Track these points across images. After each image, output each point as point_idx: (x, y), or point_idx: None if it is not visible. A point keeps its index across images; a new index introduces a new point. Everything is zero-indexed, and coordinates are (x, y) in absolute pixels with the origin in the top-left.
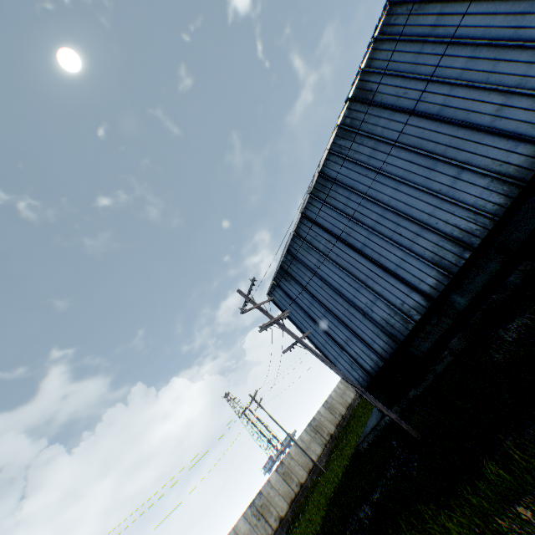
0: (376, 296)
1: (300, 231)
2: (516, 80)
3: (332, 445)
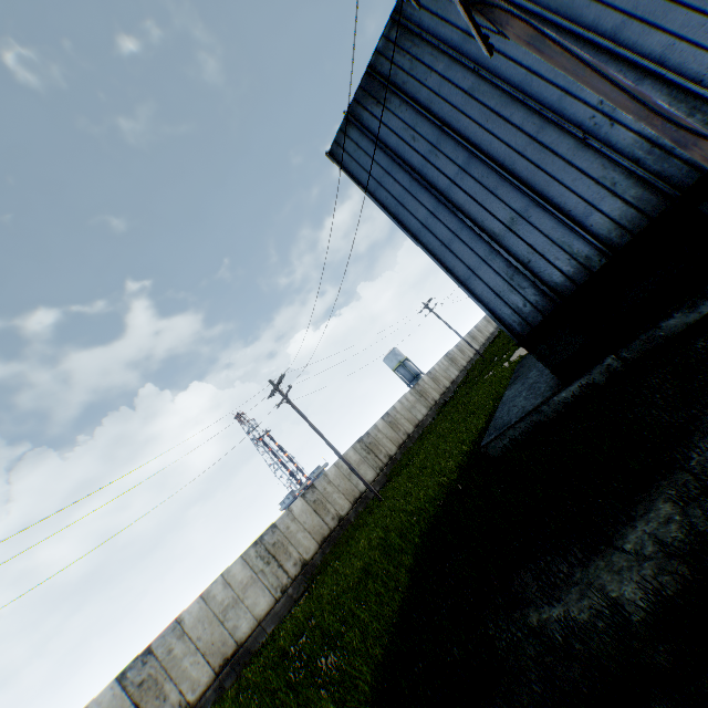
0: (640, 71)
1: None
2: None
3: (390, 470)
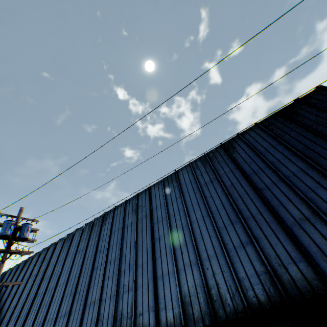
0: None
1: None
2: None
3: None
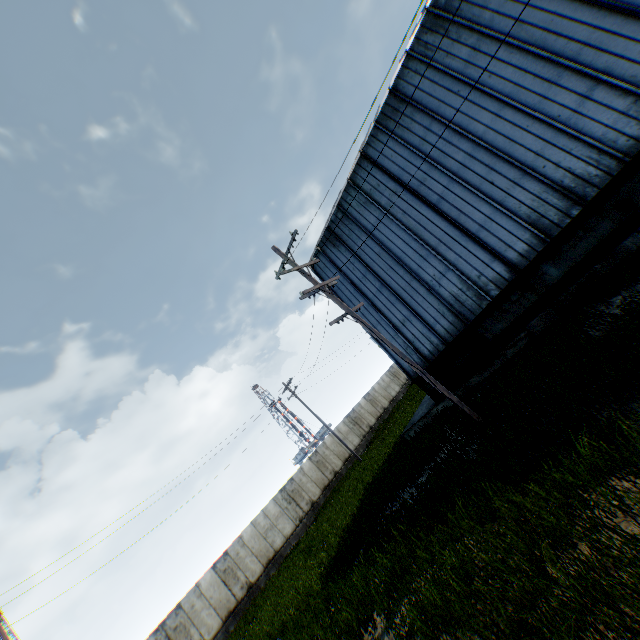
0: (448, 266)
1: (357, 179)
2: None
3: (371, 437)
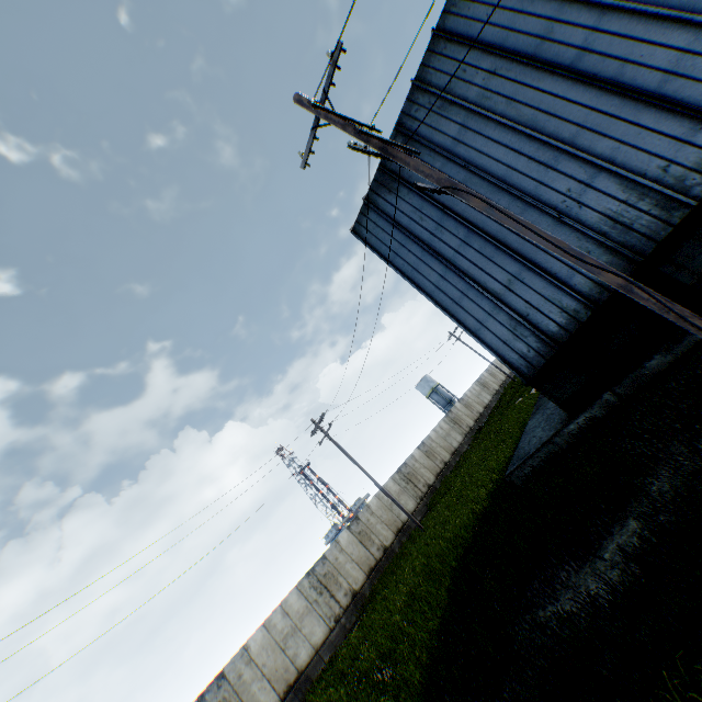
0: (596, 167)
1: (428, 75)
2: None
3: (430, 499)
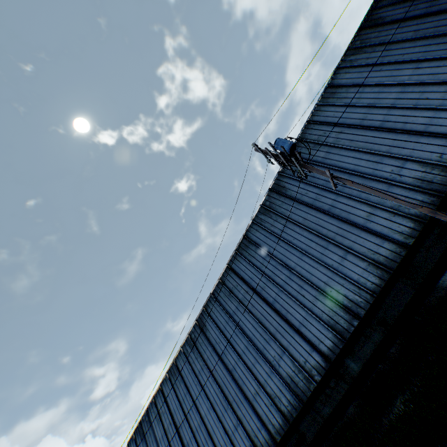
0: None
1: (157, 400)
2: (263, 380)
3: None
